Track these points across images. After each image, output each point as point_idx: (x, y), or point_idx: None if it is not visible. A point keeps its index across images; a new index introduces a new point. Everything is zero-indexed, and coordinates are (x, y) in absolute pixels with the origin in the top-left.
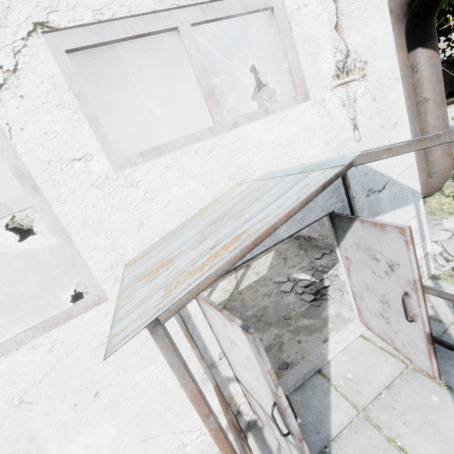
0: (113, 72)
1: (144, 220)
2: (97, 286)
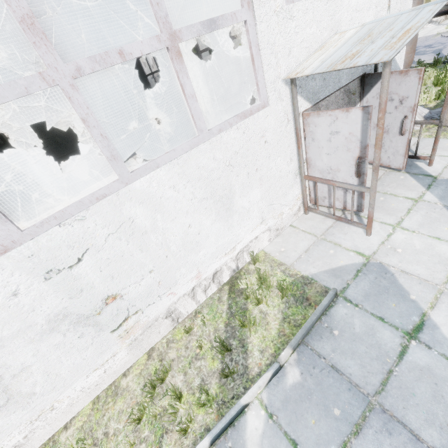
0: None
1: (291, 50)
2: (264, 95)
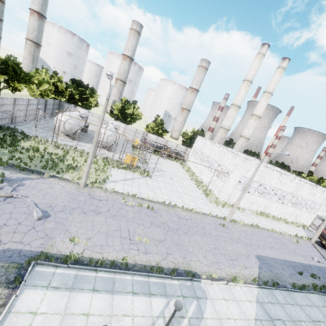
0: None
1: (319, 213)
2: (315, 214)
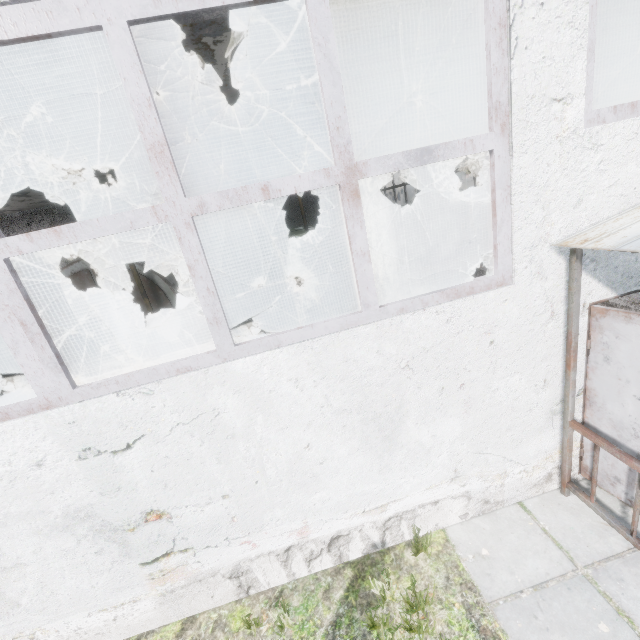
0: (405, 7)
1: (584, 198)
2: (507, 265)
